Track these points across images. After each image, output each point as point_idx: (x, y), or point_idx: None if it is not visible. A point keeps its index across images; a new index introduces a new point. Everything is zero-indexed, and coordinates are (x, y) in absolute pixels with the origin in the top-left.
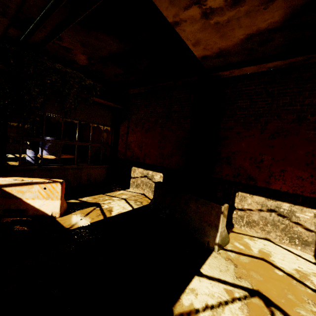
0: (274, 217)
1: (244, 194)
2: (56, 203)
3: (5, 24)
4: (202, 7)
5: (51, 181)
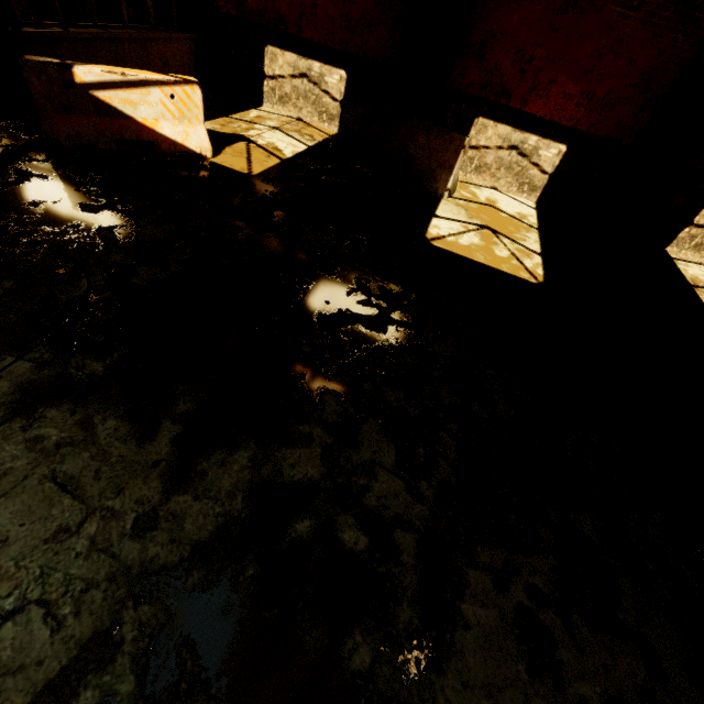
0: (513, 158)
1: (486, 122)
2: (200, 131)
3: None
4: None
5: (180, 81)
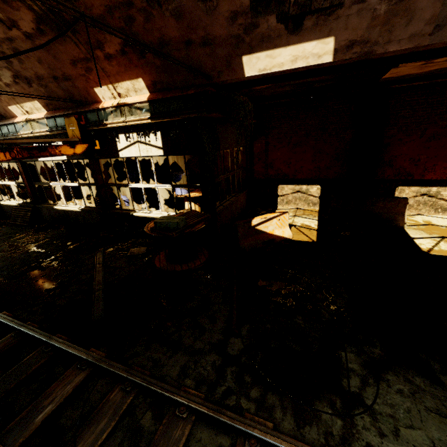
0: (425, 199)
1: (403, 188)
2: (287, 229)
3: (249, 79)
4: (428, 62)
5: (282, 213)
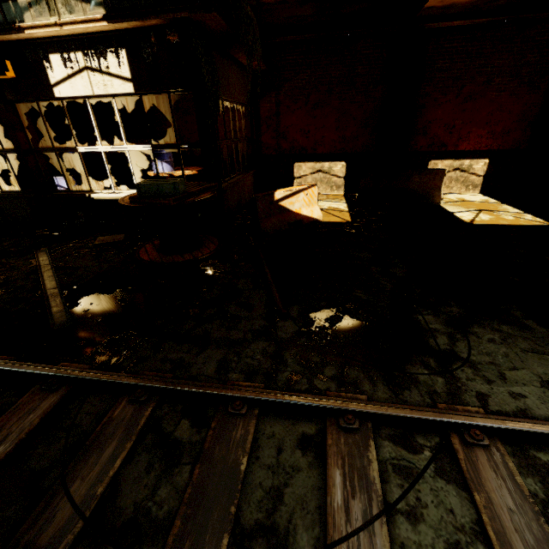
0: (458, 174)
1: (436, 162)
2: (316, 208)
3: None
4: None
5: (310, 186)
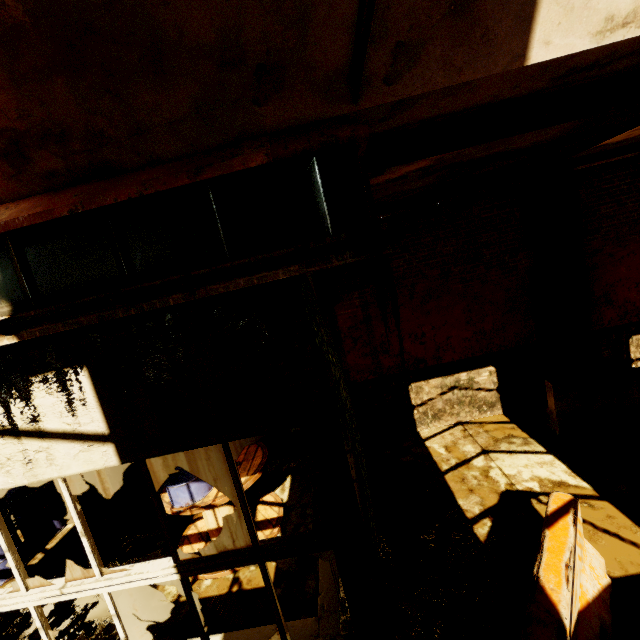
0: None
1: (639, 336)
2: (589, 549)
3: (491, 99)
4: None
5: (575, 513)
